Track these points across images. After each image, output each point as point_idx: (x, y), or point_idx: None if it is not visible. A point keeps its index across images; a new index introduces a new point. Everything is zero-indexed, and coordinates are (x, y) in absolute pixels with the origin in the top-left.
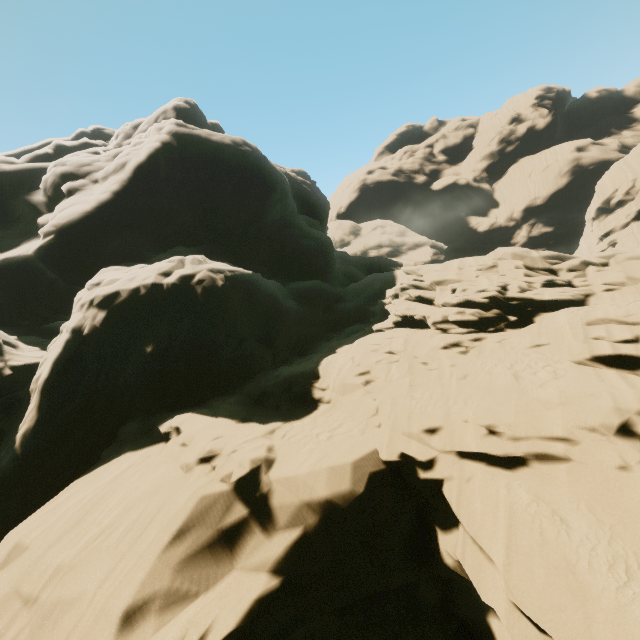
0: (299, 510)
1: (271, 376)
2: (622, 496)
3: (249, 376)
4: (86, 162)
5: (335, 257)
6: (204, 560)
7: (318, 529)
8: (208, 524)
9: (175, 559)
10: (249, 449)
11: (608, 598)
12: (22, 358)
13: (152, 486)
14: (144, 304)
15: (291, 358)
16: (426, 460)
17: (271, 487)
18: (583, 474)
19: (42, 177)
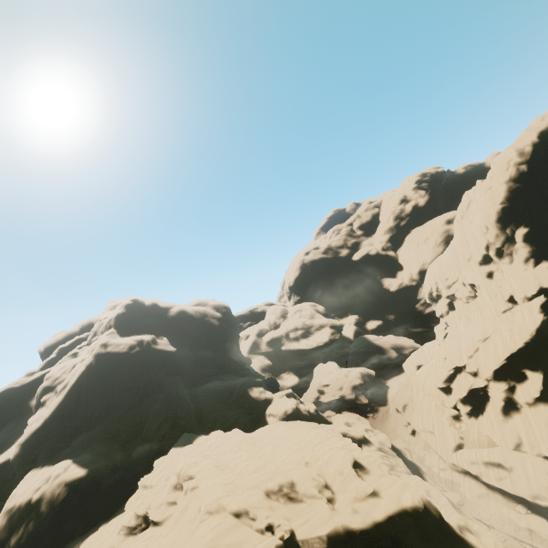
0: None
1: None
2: None
3: (58, 547)
4: (58, 376)
5: (204, 392)
6: None
7: None
8: None
9: None
10: None
11: None
12: None
13: None
14: (23, 510)
15: (99, 520)
16: None
17: None
18: None
19: (38, 389)
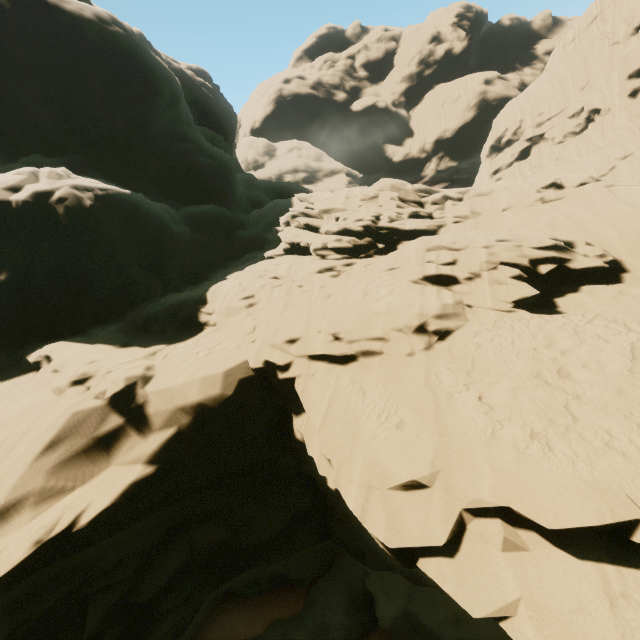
0: (173, 414)
1: (157, 303)
2: (404, 373)
3: (133, 304)
4: None
5: (240, 180)
6: (80, 462)
7: (191, 427)
8: (82, 434)
9: (48, 465)
10: (125, 369)
11: (369, 433)
12: None
13: (21, 411)
14: None
15: (184, 286)
16: (284, 364)
17: (147, 399)
18: (387, 362)
19: None
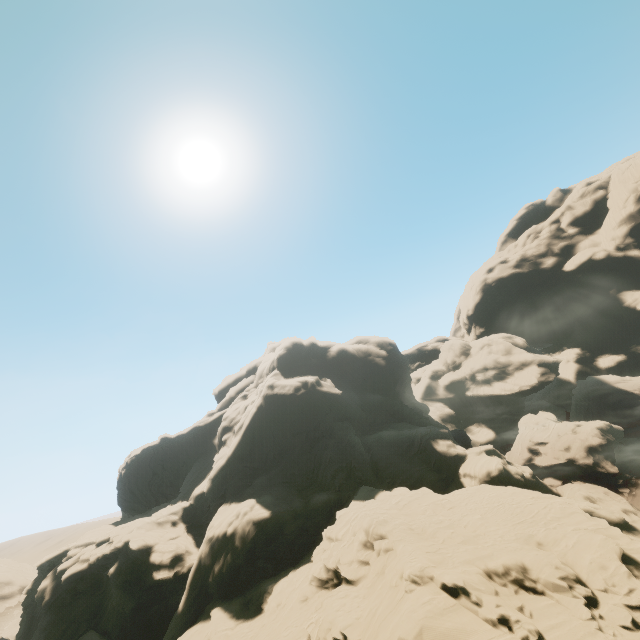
0: None
1: (259, 586)
2: None
3: (253, 584)
4: (233, 417)
5: (378, 441)
6: None
7: None
8: None
9: None
10: (219, 635)
11: None
12: (190, 560)
13: None
14: (221, 541)
15: (287, 565)
16: None
17: None
18: None
19: (218, 428)
